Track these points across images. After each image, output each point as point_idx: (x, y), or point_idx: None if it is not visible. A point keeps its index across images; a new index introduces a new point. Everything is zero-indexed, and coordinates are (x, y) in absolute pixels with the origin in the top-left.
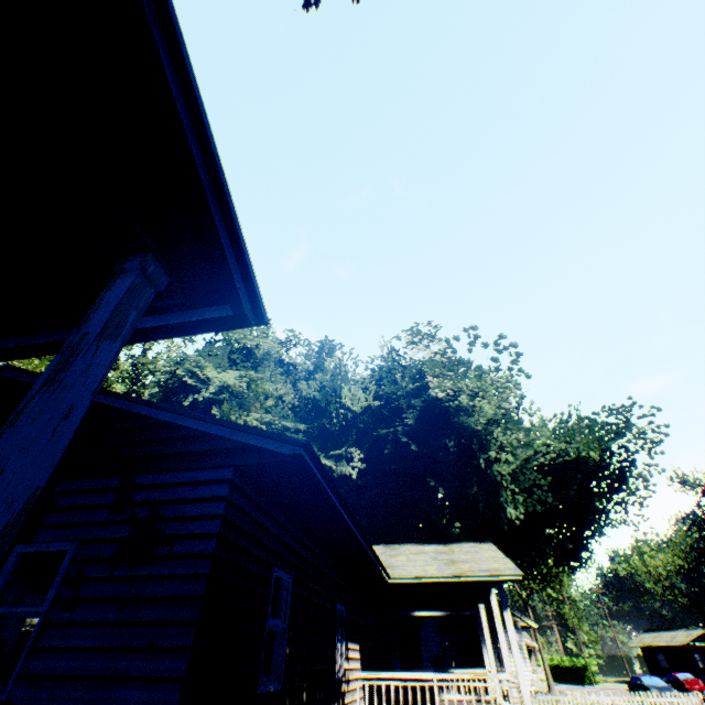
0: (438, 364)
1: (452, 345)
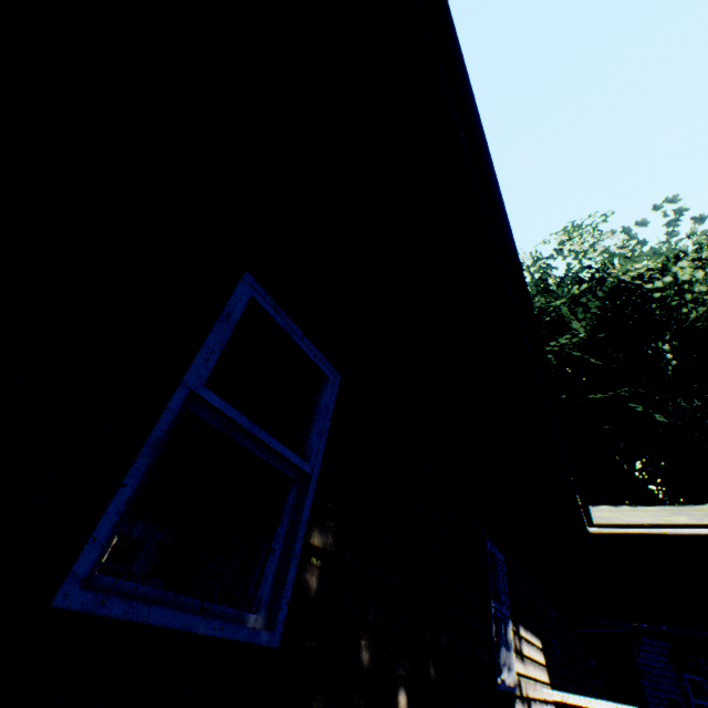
0: (618, 253)
1: (635, 235)
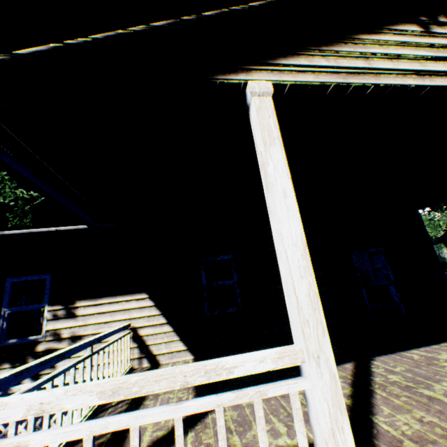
0: None
1: None
